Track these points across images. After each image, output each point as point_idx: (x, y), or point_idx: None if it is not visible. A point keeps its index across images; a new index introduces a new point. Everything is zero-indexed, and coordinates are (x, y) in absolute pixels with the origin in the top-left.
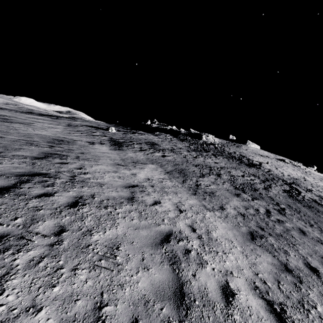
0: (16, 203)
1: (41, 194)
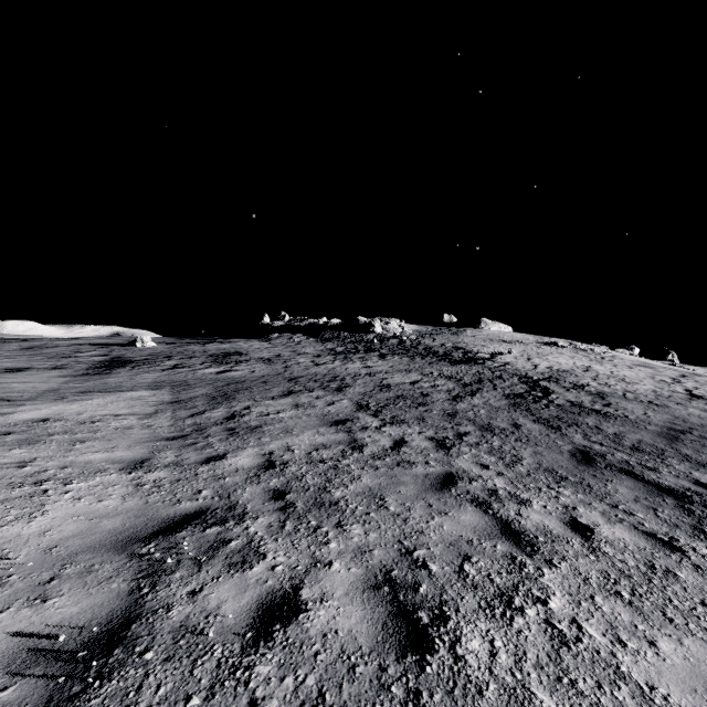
0: None
1: None
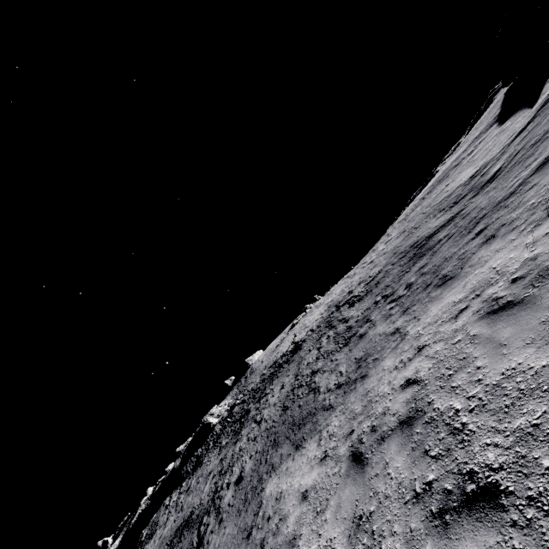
0: None
1: None
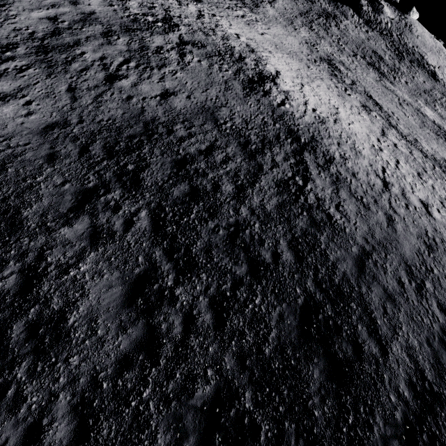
0: None
1: None
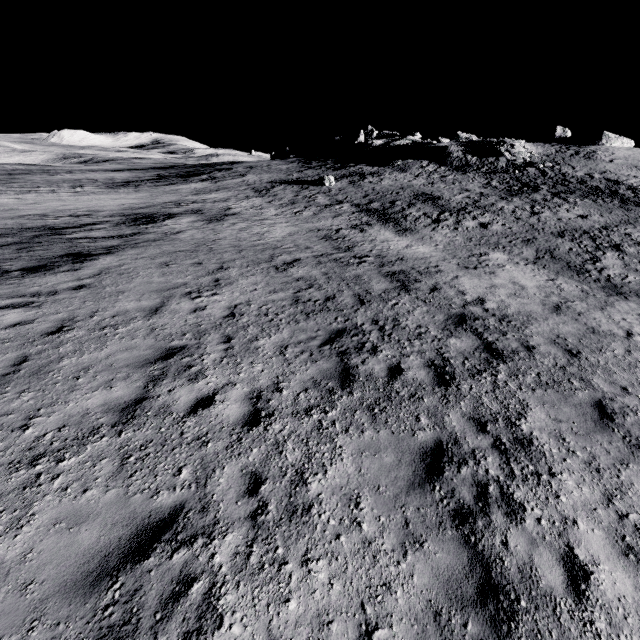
0: (534, 363)
1: (523, 347)
